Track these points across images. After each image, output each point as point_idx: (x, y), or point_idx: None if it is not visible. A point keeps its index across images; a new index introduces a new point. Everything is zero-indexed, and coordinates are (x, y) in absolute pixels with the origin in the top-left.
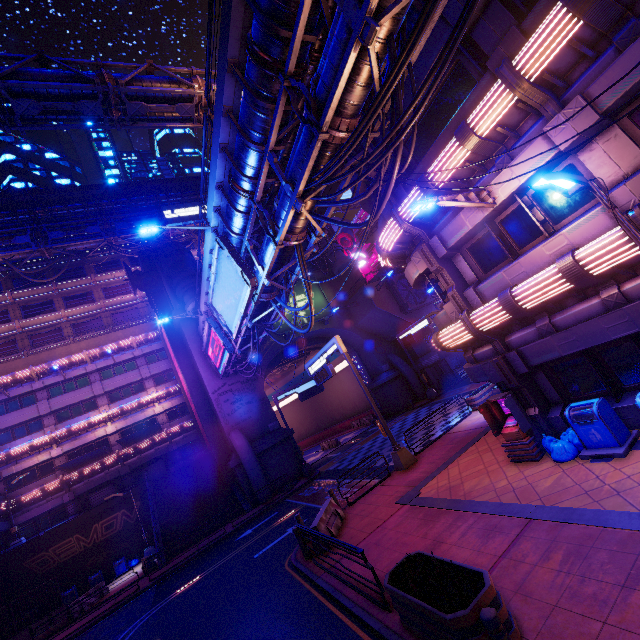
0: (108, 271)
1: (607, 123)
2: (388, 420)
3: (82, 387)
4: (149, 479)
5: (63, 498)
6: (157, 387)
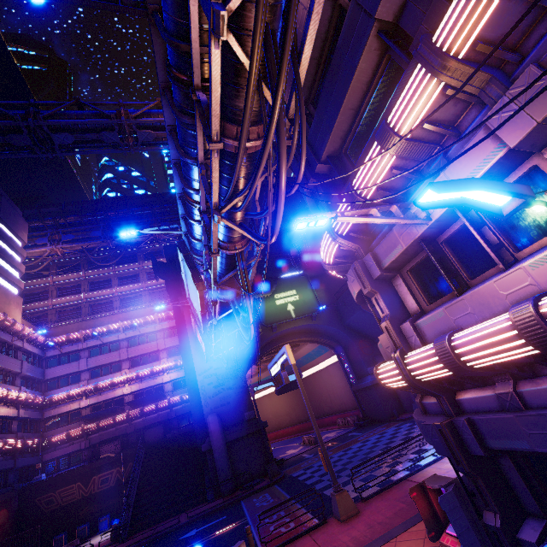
0: None
1: None
2: (370, 427)
3: (113, 351)
4: (149, 441)
5: (81, 444)
6: (168, 359)
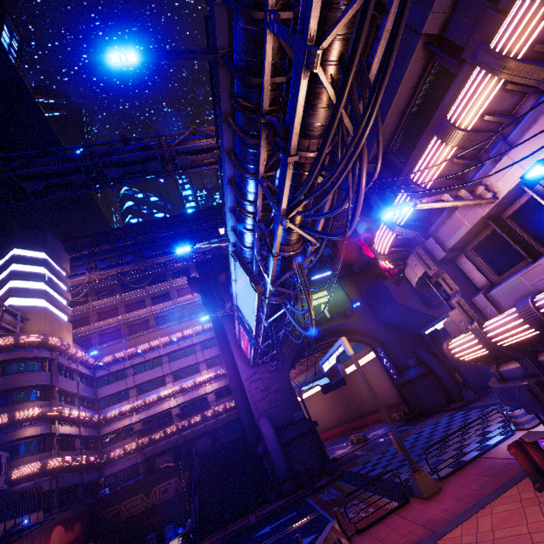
0: (181, 276)
1: None
2: (419, 420)
3: (156, 367)
4: (199, 451)
5: (137, 458)
6: (208, 370)
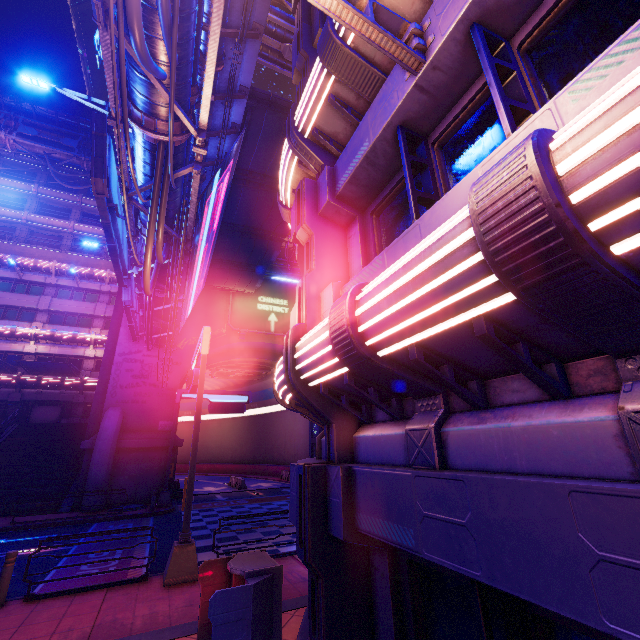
0: None
1: None
2: None
3: (32, 294)
4: (35, 419)
5: None
6: (103, 330)
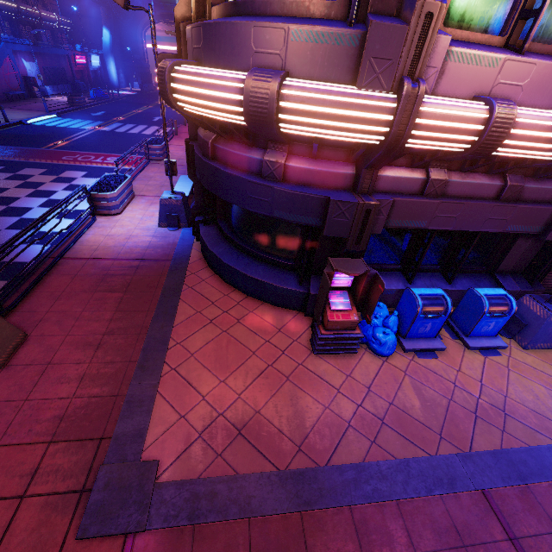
0: None
1: None
2: None
3: None
4: None
5: None
6: None
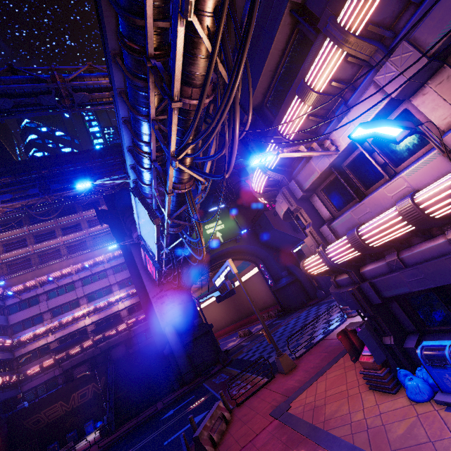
0: (91, 209)
1: (438, 65)
2: (288, 315)
3: (70, 291)
4: (114, 358)
5: (55, 372)
6: (120, 290)
